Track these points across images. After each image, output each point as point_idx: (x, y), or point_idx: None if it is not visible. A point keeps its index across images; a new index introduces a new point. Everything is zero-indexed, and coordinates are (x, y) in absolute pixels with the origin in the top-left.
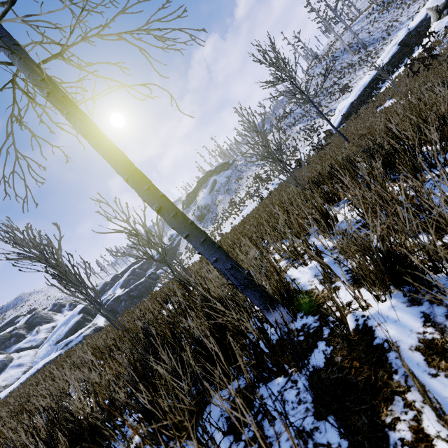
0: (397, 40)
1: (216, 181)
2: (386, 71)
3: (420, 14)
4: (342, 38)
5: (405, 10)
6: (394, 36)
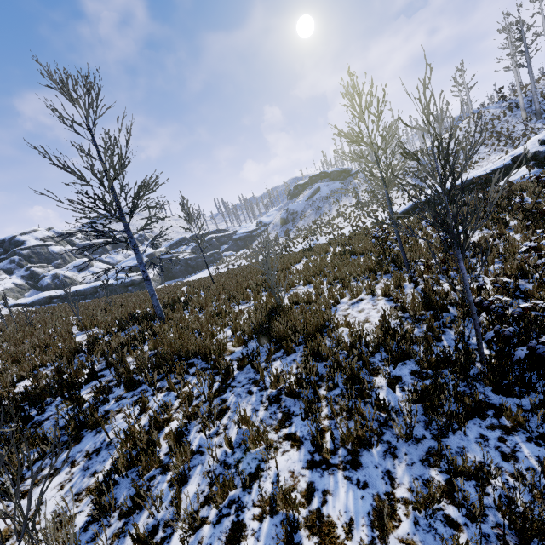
0: (518, 152)
1: (319, 190)
2: (477, 185)
3: None
4: None
5: None
6: None
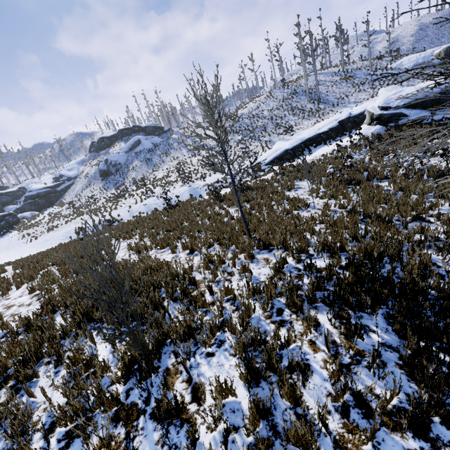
0: (340, 118)
1: (140, 142)
2: (322, 138)
3: (362, 106)
4: (309, 78)
5: (356, 93)
6: (340, 109)
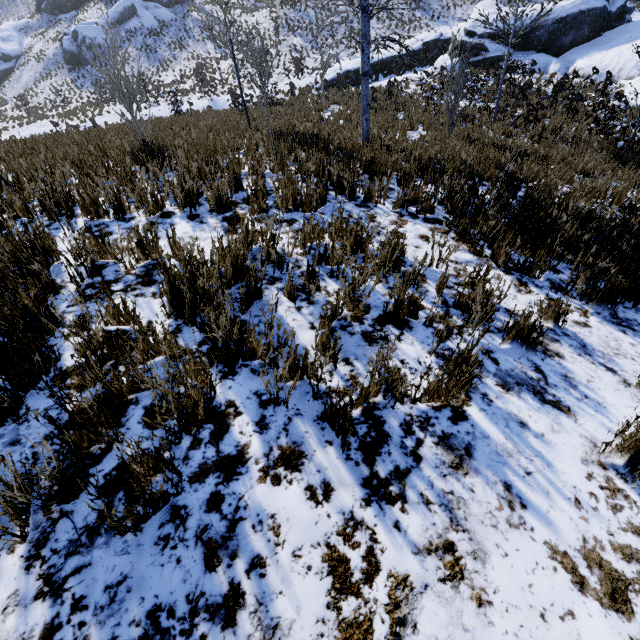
0: (427, 38)
1: (135, 12)
2: (397, 65)
3: None
4: None
5: (468, 4)
6: (438, 26)
